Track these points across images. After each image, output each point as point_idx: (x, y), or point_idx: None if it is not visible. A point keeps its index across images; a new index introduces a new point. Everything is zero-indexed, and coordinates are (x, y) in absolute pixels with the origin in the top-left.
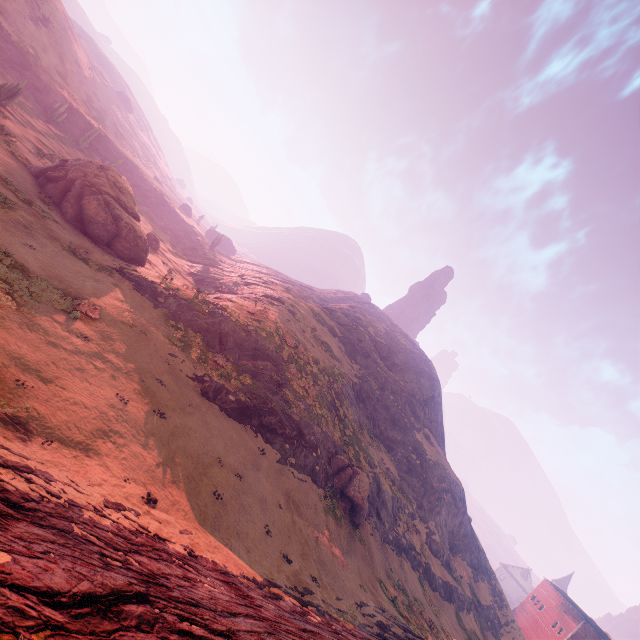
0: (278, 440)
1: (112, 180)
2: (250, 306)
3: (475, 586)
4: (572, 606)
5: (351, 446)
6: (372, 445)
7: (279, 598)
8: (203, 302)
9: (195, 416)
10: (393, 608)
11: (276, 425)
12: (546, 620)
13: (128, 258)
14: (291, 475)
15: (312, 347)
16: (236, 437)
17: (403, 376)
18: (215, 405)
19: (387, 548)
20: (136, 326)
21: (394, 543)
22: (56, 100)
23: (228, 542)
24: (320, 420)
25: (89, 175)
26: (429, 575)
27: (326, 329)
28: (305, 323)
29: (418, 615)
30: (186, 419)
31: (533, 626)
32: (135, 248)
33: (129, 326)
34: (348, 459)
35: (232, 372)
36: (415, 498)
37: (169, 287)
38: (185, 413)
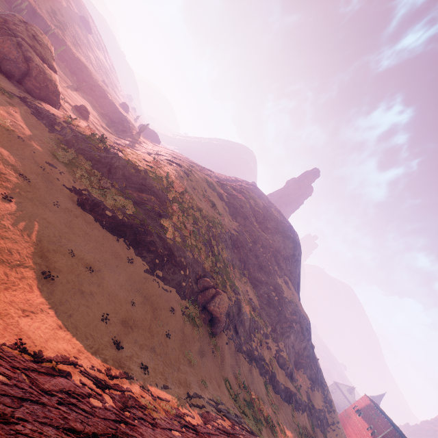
0: (149, 255)
1: (31, 32)
2: (148, 158)
3: (311, 394)
4: (384, 416)
5: (220, 275)
6: (240, 280)
7: (62, 375)
8: (100, 140)
9: (58, 214)
10: (232, 402)
11: (149, 243)
12: (363, 424)
13: (38, 97)
14: (156, 284)
15: (199, 200)
16: (104, 243)
17: (273, 237)
18: (90, 215)
19: (240, 356)
20: (14, 131)
21: (247, 353)
22: (22, 3)
23: (31, 314)
24: (193, 249)
25: (9, 22)
26: (274, 381)
27: (215, 194)
28: (197, 184)
29: (257, 411)
30: (43, 212)
31: (353, 427)
32: (45, 89)
33: (5, 129)
34: (215, 284)
35: (115, 195)
36: (270, 323)
37: (69, 122)
38: (45, 208)
